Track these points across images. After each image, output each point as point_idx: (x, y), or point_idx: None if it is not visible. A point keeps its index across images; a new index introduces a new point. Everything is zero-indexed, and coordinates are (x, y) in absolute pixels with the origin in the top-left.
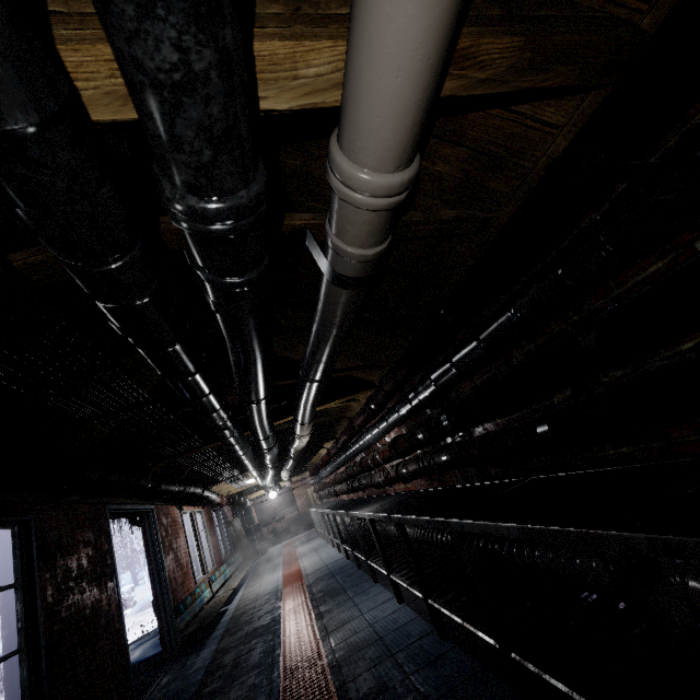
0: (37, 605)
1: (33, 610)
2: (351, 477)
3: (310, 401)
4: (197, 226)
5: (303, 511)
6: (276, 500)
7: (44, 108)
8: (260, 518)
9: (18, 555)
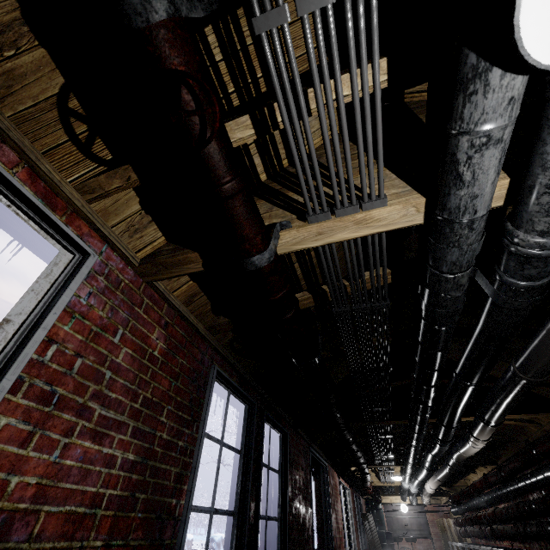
0: (287, 493)
1: (285, 495)
2: (524, 516)
3: (511, 400)
4: (532, 252)
5: (437, 543)
6: (406, 515)
7: (488, 208)
8: (390, 528)
9: (280, 453)
